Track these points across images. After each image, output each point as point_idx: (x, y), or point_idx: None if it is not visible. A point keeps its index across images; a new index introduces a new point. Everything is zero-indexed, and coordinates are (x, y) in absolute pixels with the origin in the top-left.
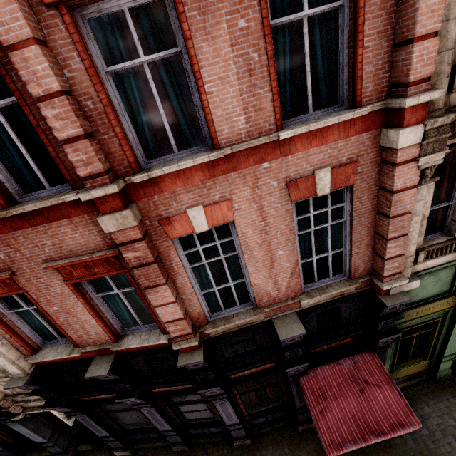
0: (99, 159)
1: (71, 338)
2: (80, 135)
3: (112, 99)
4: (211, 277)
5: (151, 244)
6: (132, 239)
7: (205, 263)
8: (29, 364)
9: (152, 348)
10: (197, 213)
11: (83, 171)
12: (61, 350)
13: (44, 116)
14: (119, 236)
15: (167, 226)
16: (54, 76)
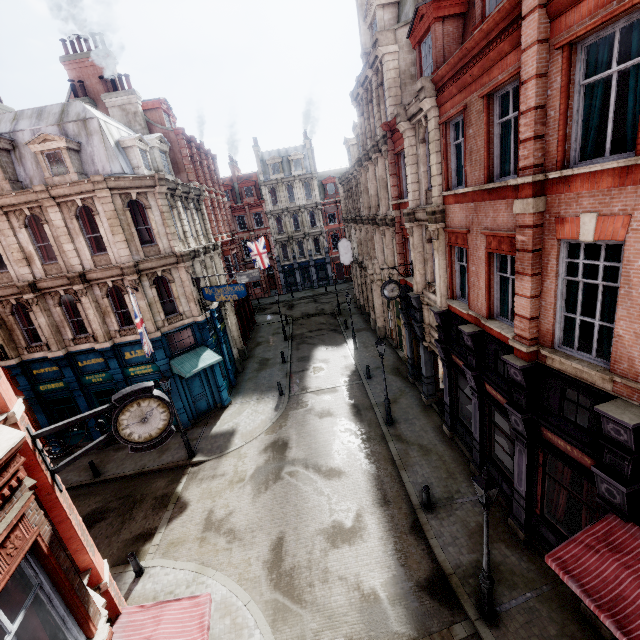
0: (533, 156)
1: (469, 299)
2: (531, 137)
3: (574, 107)
4: (579, 301)
5: (539, 236)
6: (526, 224)
7: (580, 282)
8: (446, 305)
9: (503, 341)
10: (588, 220)
11: (522, 163)
12: (461, 305)
13: (520, 124)
14: (520, 219)
15: (559, 225)
16: (535, 98)
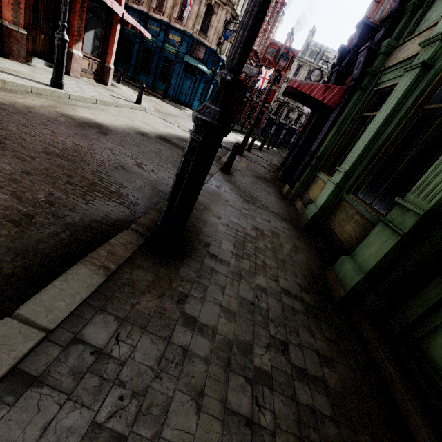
0: None
1: None
2: None
3: None
4: None
5: None
6: None
7: None
8: None
9: None
10: None
11: None
12: None
13: None
14: None
15: None
16: None
